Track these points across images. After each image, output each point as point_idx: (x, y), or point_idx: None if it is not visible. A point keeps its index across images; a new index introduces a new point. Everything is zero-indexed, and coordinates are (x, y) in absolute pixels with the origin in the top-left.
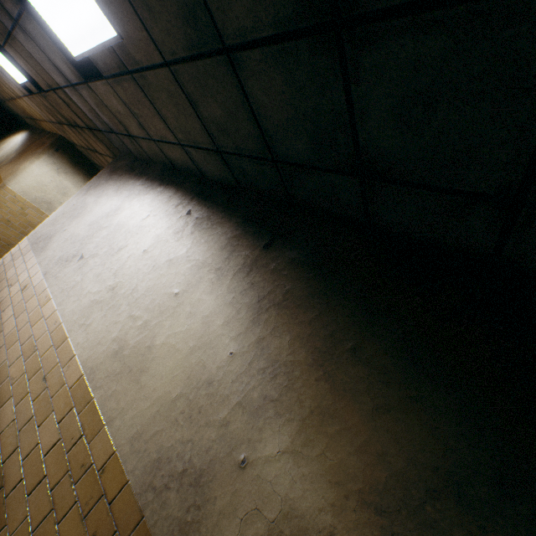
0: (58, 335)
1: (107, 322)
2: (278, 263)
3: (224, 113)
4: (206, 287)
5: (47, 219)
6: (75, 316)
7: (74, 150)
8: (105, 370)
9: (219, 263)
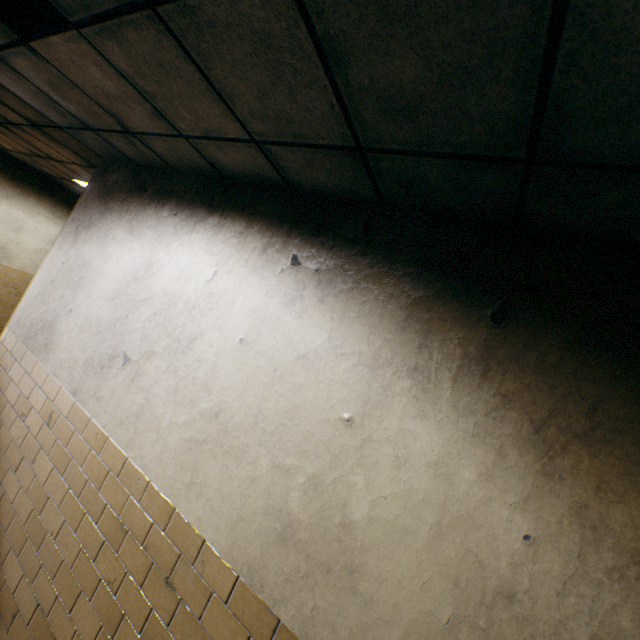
0: (153, 504)
1: (236, 480)
2: (542, 351)
3: (428, 72)
4: (406, 407)
5: (27, 292)
6: (169, 470)
7: (7, 158)
8: (276, 569)
9: (410, 357)
